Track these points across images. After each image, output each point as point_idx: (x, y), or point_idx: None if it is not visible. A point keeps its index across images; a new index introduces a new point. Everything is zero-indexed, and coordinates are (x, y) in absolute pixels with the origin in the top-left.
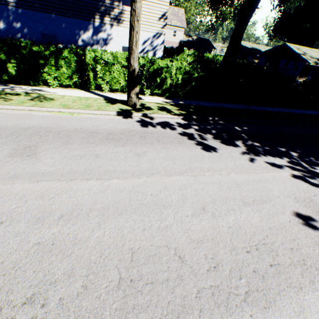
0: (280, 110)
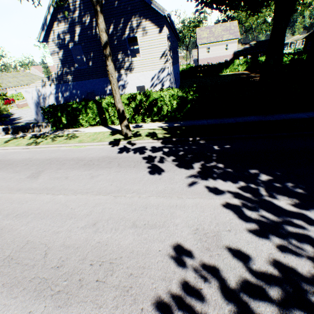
0: None
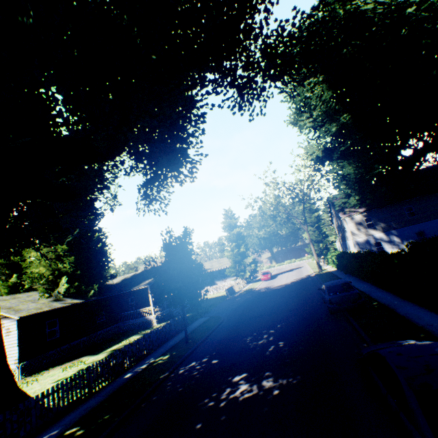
0: (344, 278)
